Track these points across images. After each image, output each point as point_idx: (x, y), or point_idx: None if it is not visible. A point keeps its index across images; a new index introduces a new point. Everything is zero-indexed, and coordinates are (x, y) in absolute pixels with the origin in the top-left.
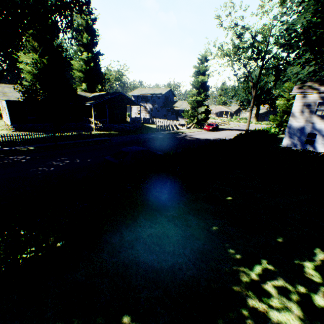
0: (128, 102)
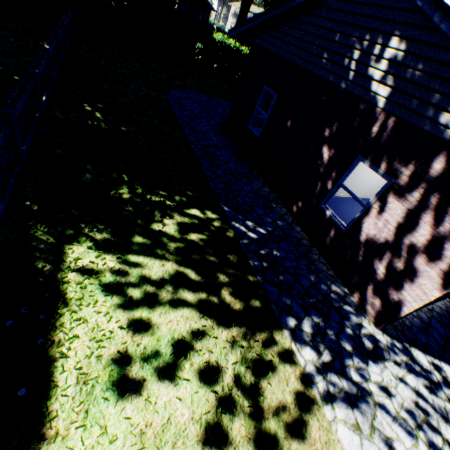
0: (206, 5)
